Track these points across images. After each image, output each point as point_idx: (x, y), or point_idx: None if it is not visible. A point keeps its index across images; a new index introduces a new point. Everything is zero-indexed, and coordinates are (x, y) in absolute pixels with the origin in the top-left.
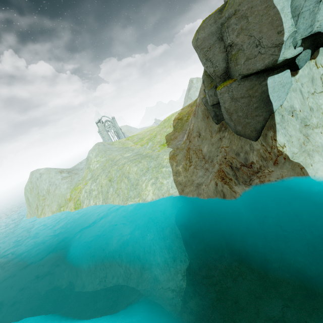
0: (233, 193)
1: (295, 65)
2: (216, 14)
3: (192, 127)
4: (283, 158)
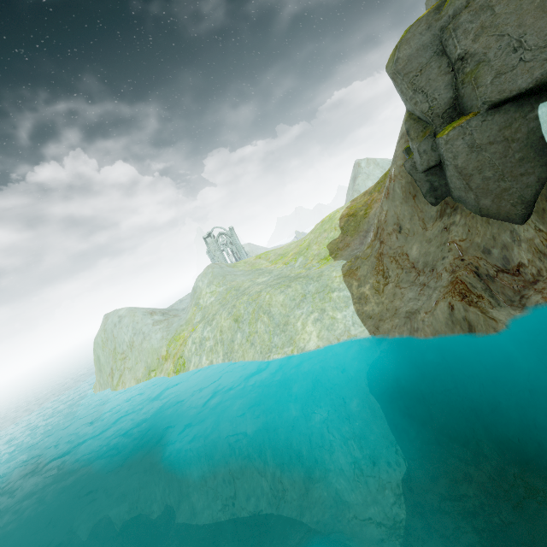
0: (492, 322)
1: None
2: (429, 16)
3: (383, 218)
4: None
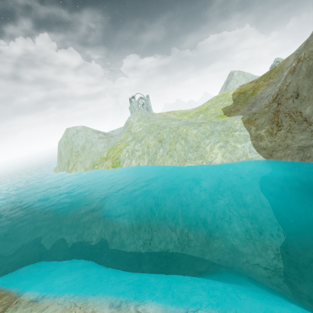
0: None
1: None
2: None
3: (285, 87)
4: None
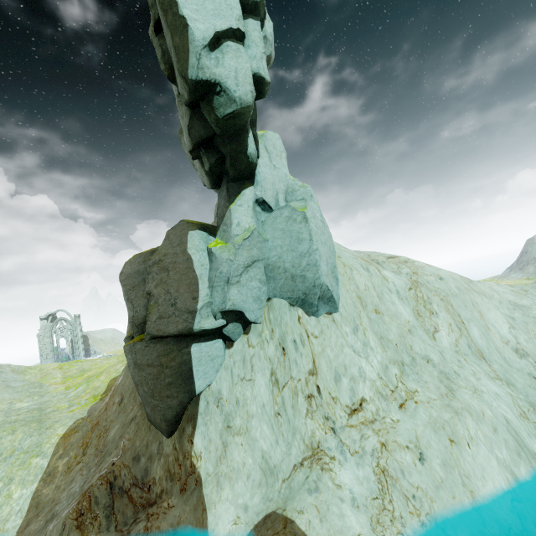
0: None
1: (227, 336)
2: (147, 254)
3: (118, 383)
4: (195, 481)
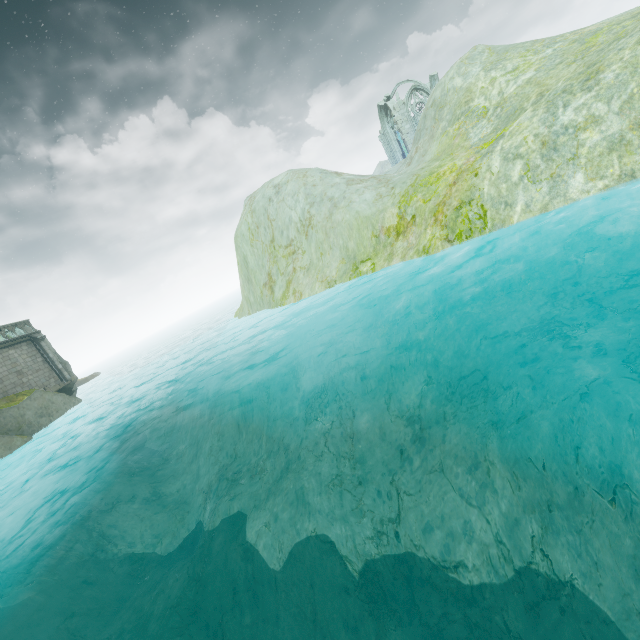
0: None
1: None
2: None
3: None
4: None
